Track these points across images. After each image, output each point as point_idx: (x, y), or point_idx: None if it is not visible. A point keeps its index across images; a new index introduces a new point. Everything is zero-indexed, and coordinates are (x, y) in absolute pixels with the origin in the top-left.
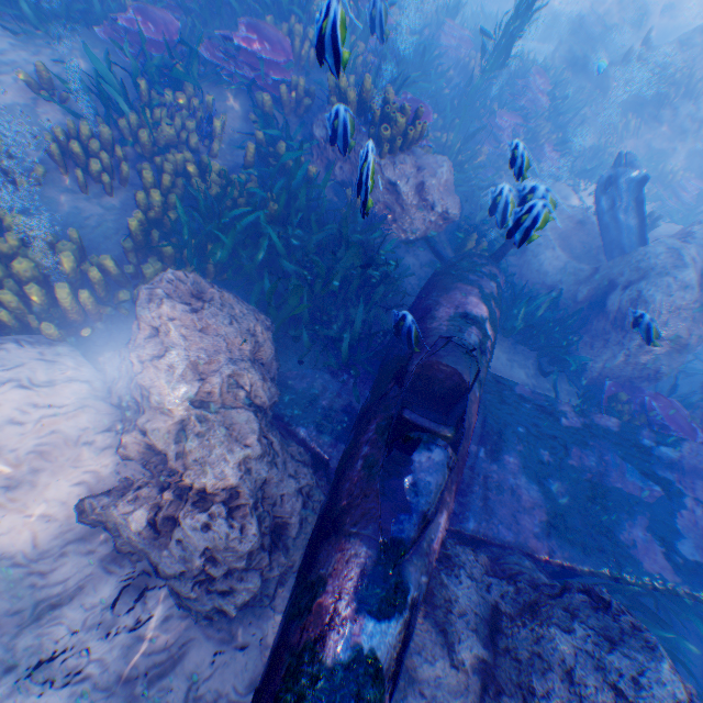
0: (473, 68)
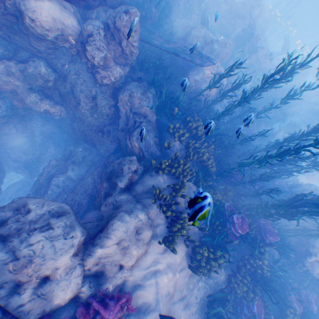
0: None
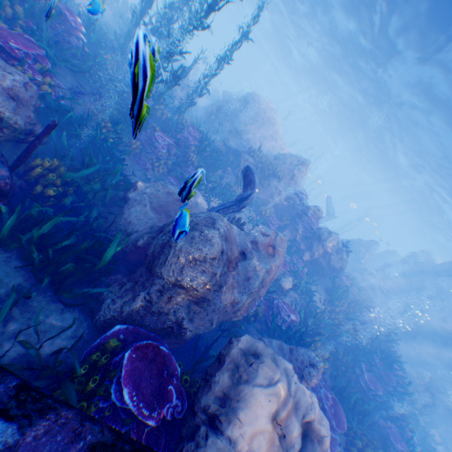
0: (158, 110)
